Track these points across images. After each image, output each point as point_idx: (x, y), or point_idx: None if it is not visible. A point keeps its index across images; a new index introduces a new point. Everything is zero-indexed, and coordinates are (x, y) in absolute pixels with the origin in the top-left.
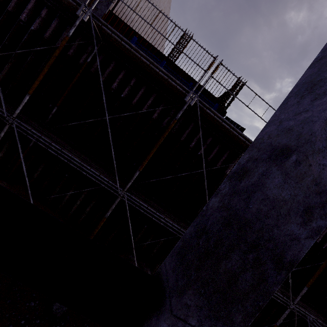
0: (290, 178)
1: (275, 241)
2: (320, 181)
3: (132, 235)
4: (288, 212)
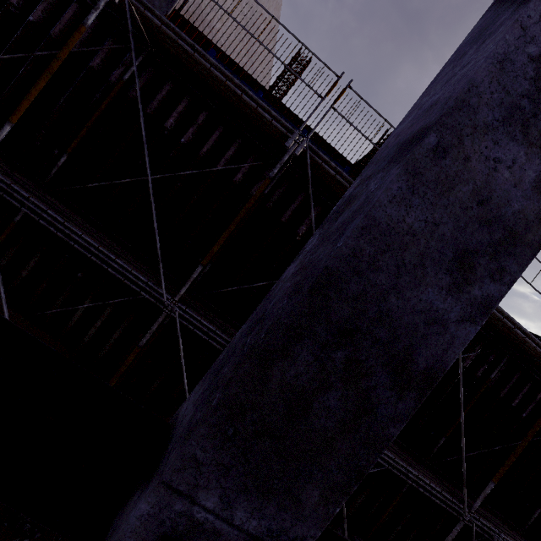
0: (424, 184)
1: (392, 325)
2: (488, 196)
3: (185, 381)
4: (421, 261)
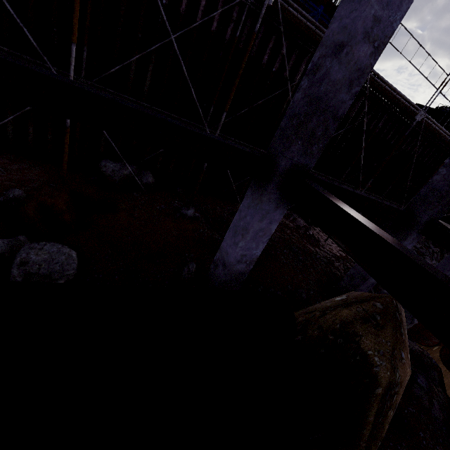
0: None
1: None
2: None
3: None
4: None
